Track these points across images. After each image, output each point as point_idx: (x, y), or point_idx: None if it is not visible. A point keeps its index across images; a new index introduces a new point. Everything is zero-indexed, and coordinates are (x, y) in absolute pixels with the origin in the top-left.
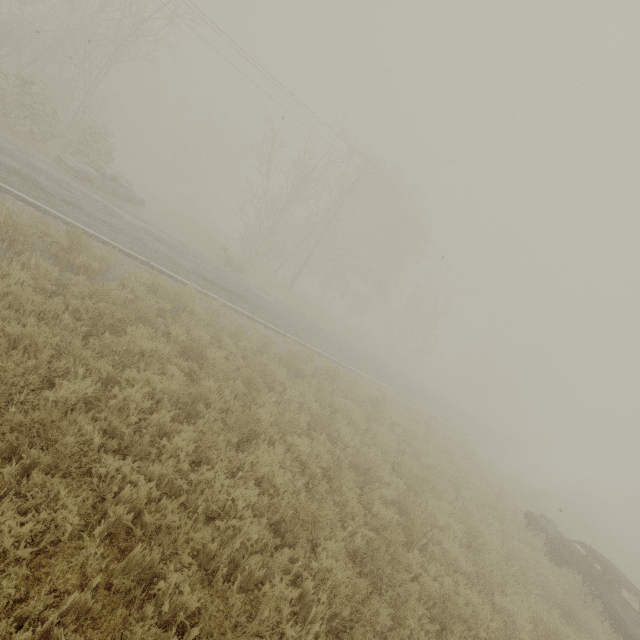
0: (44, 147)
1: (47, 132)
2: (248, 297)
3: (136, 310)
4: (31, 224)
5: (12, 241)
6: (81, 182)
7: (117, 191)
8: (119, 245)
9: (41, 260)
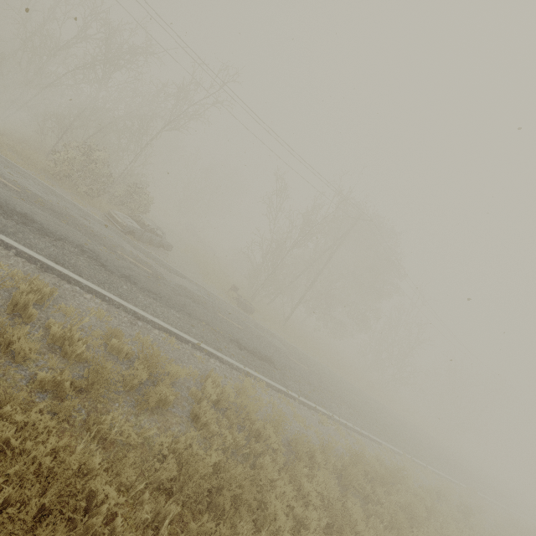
0: (97, 202)
1: (101, 189)
2: (273, 357)
3: (224, 477)
4: (100, 330)
5: (88, 385)
6: (127, 237)
7: (152, 240)
8: (172, 327)
9: (125, 425)
